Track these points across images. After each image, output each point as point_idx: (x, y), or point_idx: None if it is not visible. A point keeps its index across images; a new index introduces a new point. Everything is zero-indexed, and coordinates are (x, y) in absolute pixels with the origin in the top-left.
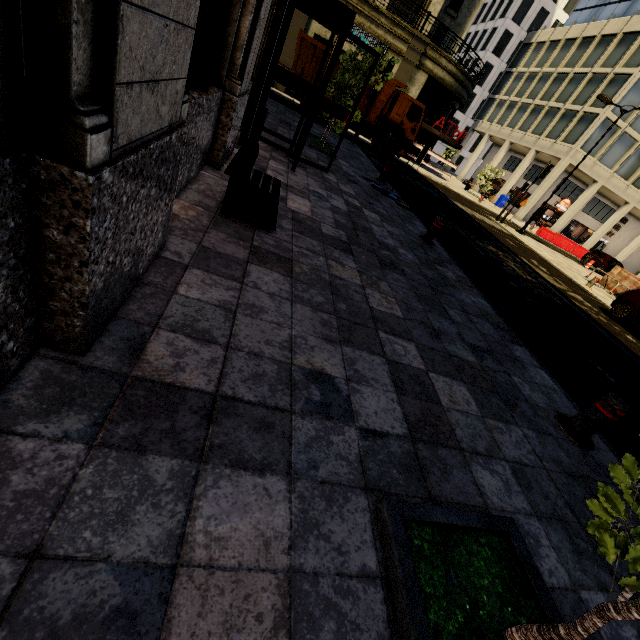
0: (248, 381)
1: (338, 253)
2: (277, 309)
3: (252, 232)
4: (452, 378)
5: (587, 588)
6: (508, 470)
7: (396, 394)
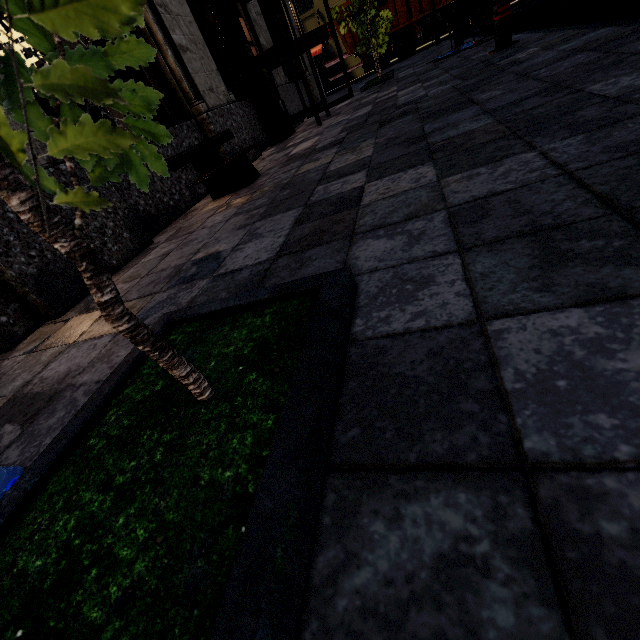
0: (142, 288)
1: (320, 154)
2: (209, 232)
3: (232, 195)
4: (409, 168)
5: (525, 312)
6: (439, 219)
7: (290, 229)
